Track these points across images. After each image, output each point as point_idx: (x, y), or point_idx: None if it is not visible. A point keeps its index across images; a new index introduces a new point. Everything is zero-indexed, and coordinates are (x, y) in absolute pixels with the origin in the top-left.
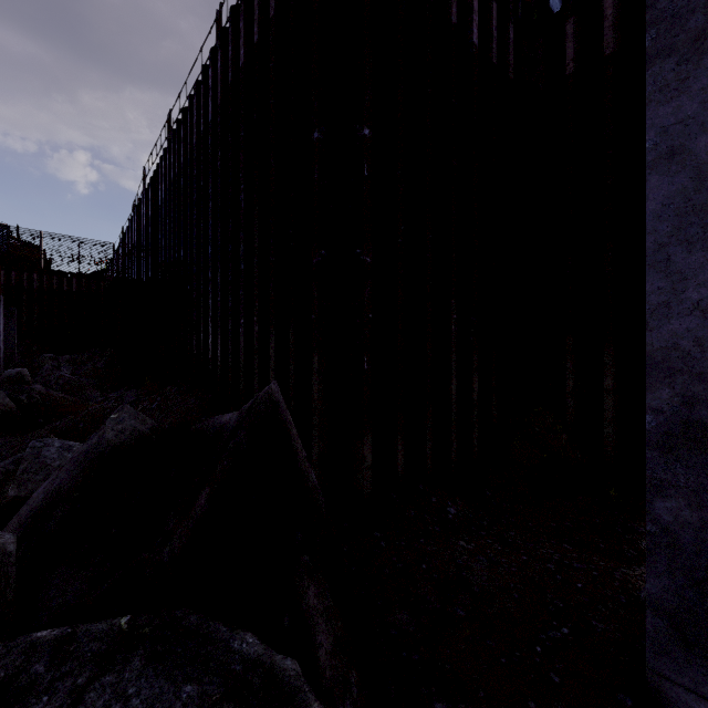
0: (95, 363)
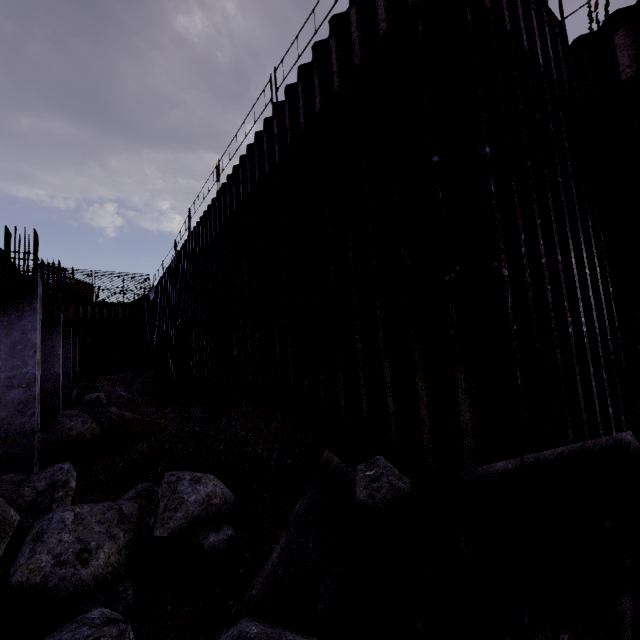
0: (143, 380)
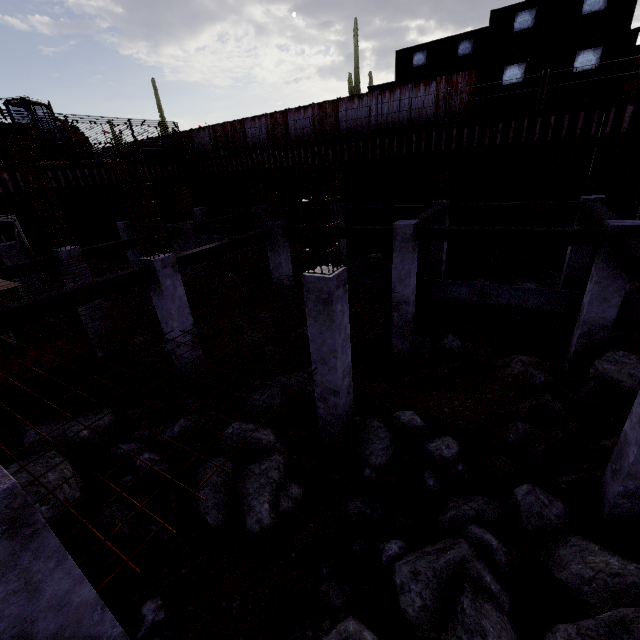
0: None
